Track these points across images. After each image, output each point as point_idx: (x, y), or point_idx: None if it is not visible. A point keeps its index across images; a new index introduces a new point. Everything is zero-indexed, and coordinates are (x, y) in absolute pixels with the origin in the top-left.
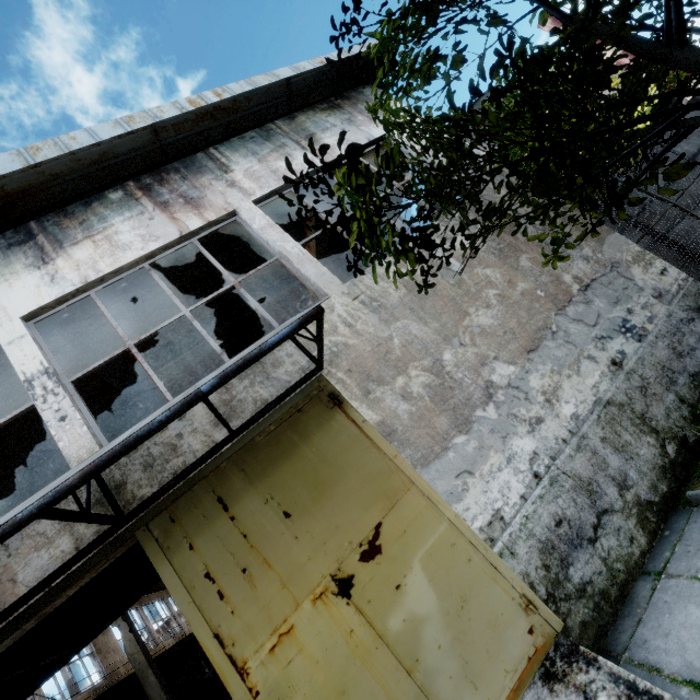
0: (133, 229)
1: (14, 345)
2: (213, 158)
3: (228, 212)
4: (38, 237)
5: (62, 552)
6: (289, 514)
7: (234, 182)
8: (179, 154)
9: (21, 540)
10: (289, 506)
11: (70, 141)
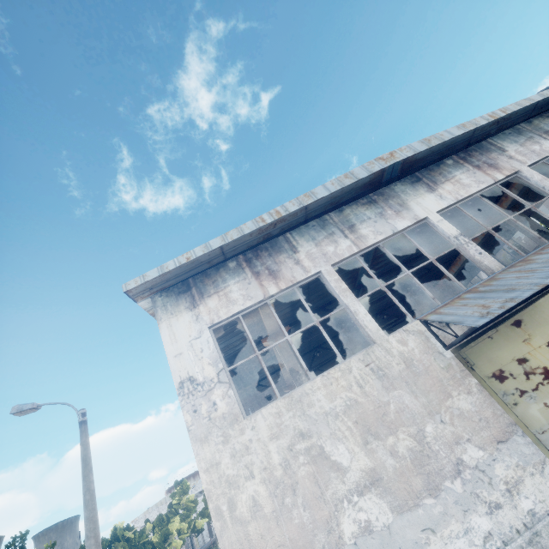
0: (467, 178)
1: (440, 223)
2: (492, 144)
3: (515, 171)
4: (423, 180)
5: None
6: None
7: (511, 156)
8: (472, 142)
9: None
10: None
11: (441, 136)
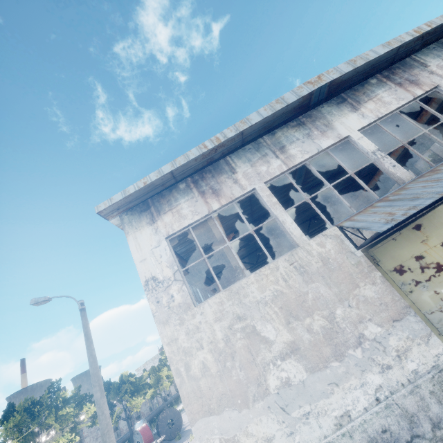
0: (389, 95)
1: (360, 140)
2: (415, 60)
3: (434, 86)
4: (348, 100)
5: None
6: None
7: (432, 71)
8: (397, 60)
9: None
10: None
11: (367, 56)
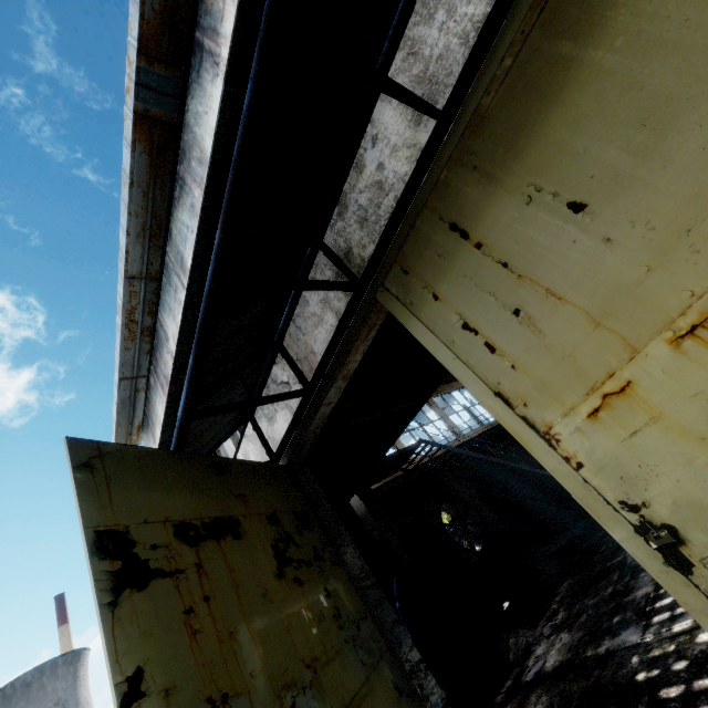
0: None
1: None
2: None
3: None
4: (204, 44)
5: (331, 327)
6: (580, 205)
7: None
8: None
9: (305, 322)
10: (577, 191)
11: None
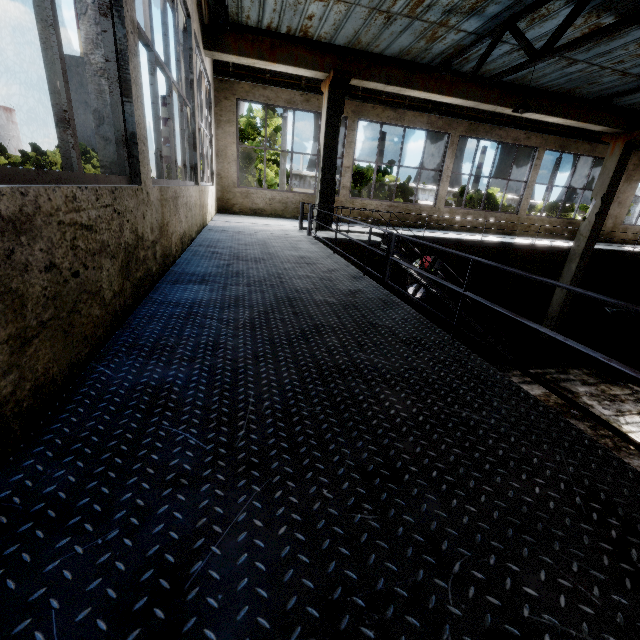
0: None
1: None
2: None
3: None
4: None
5: None
6: None
7: None
8: None
9: None
10: None
11: None
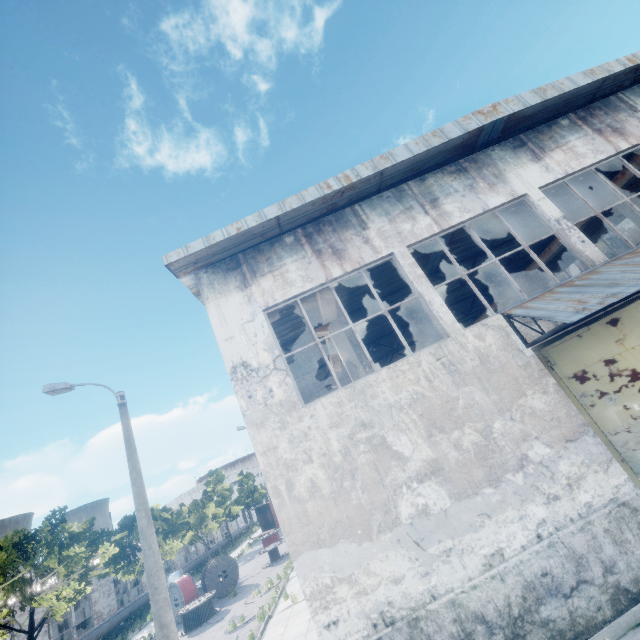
0: (584, 145)
1: (541, 201)
2: (623, 100)
3: None
4: (528, 144)
5: None
6: None
7: None
8: (598, 97)
9: None
10: None
11: (561, 86)
